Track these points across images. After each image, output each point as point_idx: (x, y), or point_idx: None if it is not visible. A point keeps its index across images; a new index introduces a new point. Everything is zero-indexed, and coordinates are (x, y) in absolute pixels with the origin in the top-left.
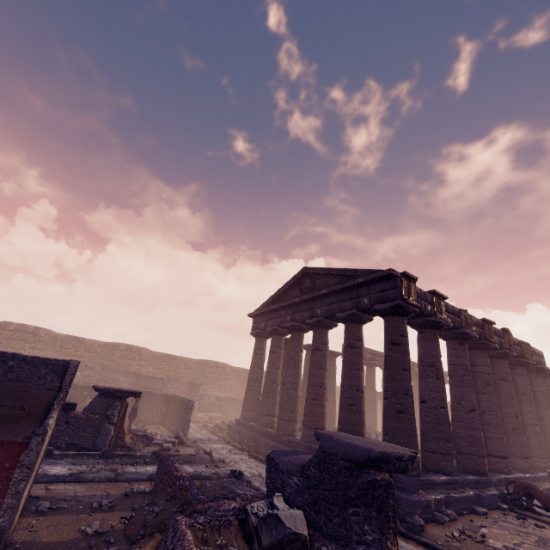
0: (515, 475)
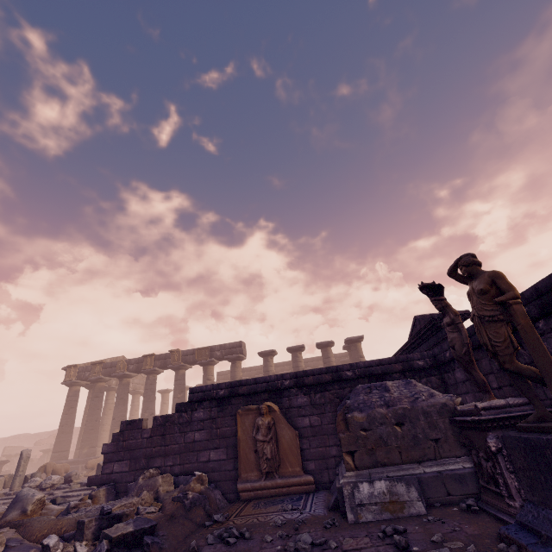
0: None
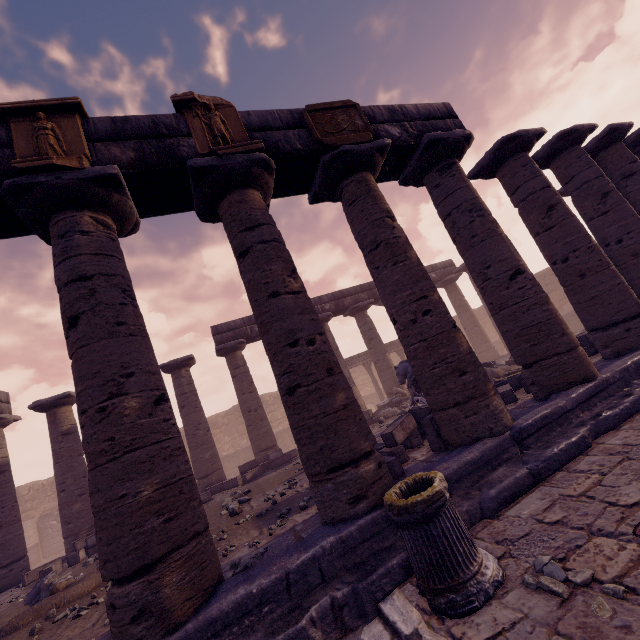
0: (197, 621)
